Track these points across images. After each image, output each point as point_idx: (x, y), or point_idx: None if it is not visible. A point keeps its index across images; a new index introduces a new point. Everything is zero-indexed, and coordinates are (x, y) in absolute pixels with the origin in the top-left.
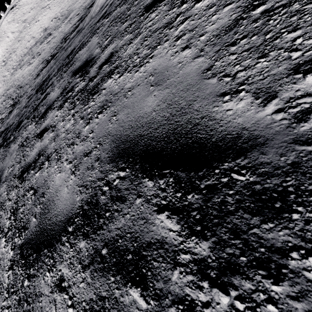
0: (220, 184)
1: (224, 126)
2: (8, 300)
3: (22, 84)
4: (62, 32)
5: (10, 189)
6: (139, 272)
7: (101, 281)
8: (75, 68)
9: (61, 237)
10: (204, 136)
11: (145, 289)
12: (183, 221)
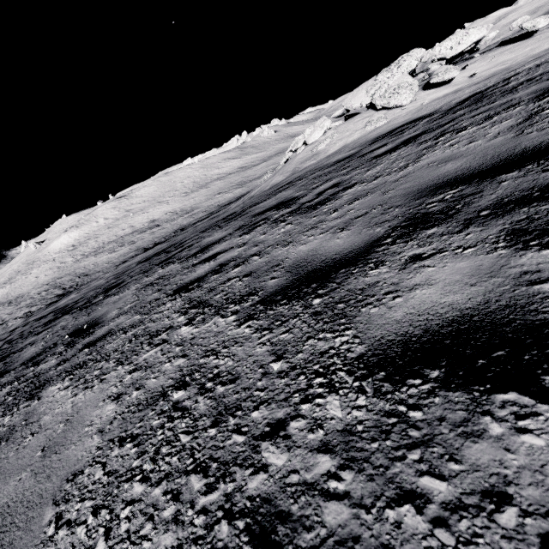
0: None
1: None
2: (275, 330)
3: (89, 272)
4: (178, 224)
5: (152, 308)
6: None
7: (506, 218)
8: (258, 212)
9: (373, 251)
10: None
11: None
12: None
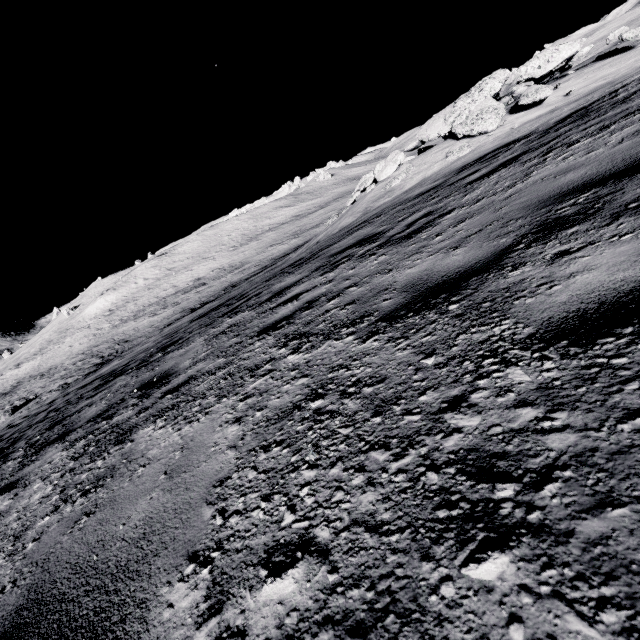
0: None
1: None
2: (413, 337)
3: (130, 338)
4: (227, 281)
5: (237, 350)
6: None
7: None
8: (335, 252)
9: (505, 257)
10: None
11: None
12: None
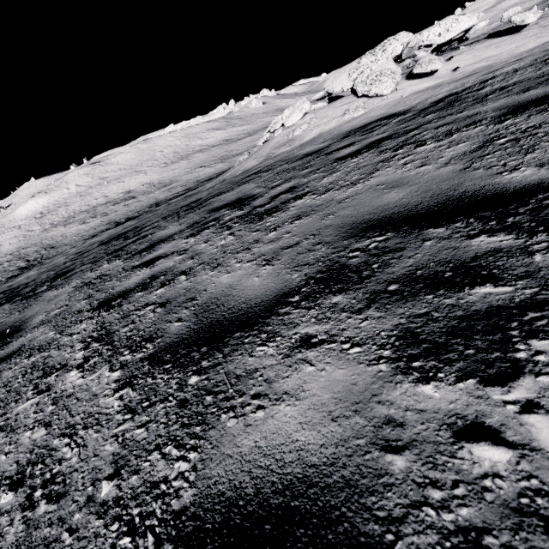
0: (543, 205)
1: (517, 183)
2: (137, 418)
3: (57, 244)
4: (154, 198)
5: (68, 325)
6: (477, 276)
7: (408, 305)
8: (215, 207)
9: (276, 311)
10: (496, 192)
11: (499, 281)
12: (514, 232)
